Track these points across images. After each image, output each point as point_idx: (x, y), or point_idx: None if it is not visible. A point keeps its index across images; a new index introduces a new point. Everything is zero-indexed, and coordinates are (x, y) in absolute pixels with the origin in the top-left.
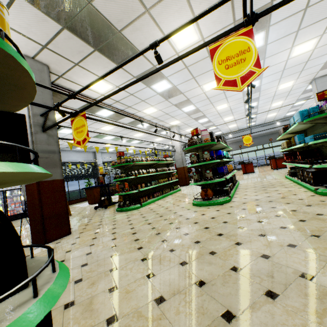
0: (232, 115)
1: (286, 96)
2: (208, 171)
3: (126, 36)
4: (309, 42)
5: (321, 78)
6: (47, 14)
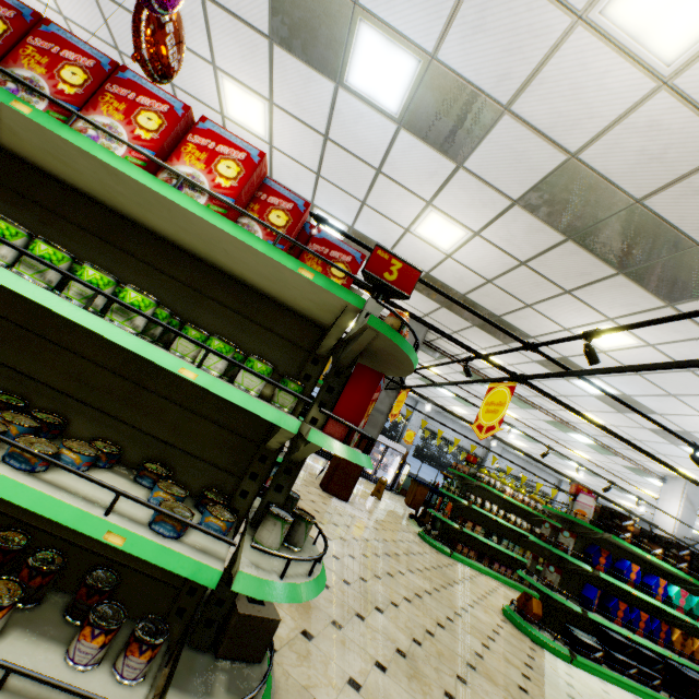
0: None
1: None
2: (551, 568)
3: (508, 320)
4: None
5: None
6: (429, 298)
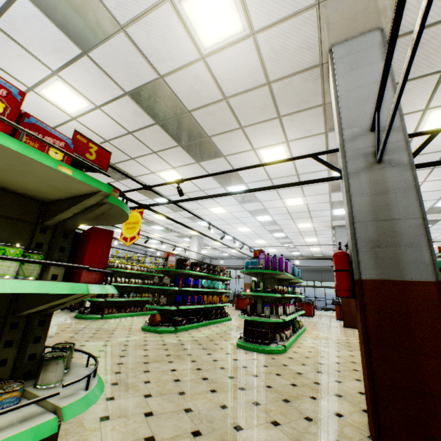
0: (263, 239)
1: (316, 234)
2: (162, 296)
3: (119, 167)
4: (296, 198)
5: (340, 227)
6: None
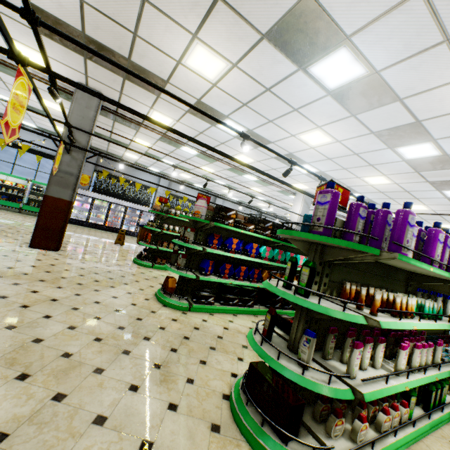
0: (422, 203)
1: None
2: (180, 256)
3: (139, 63)
4: None
5: None
6: (66, 47)
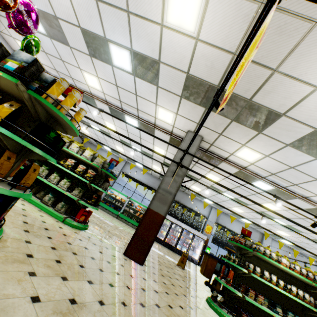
0: None
1: None
2: None
3: (258, 102)
4: None
5: None
6: (195, 103)
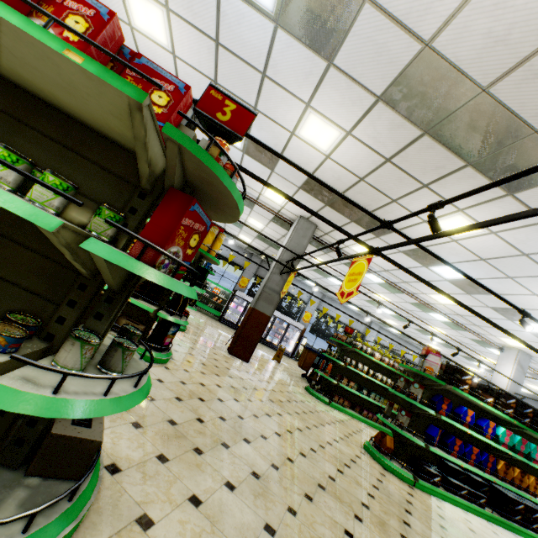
0: None
1: None
2: (403, 412)
3: (378, 215)
4: None
5: None
6: (315, 197)
